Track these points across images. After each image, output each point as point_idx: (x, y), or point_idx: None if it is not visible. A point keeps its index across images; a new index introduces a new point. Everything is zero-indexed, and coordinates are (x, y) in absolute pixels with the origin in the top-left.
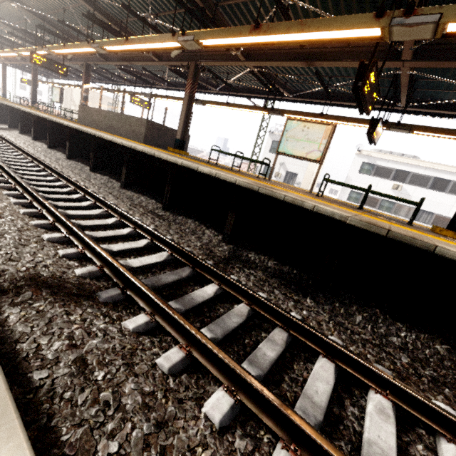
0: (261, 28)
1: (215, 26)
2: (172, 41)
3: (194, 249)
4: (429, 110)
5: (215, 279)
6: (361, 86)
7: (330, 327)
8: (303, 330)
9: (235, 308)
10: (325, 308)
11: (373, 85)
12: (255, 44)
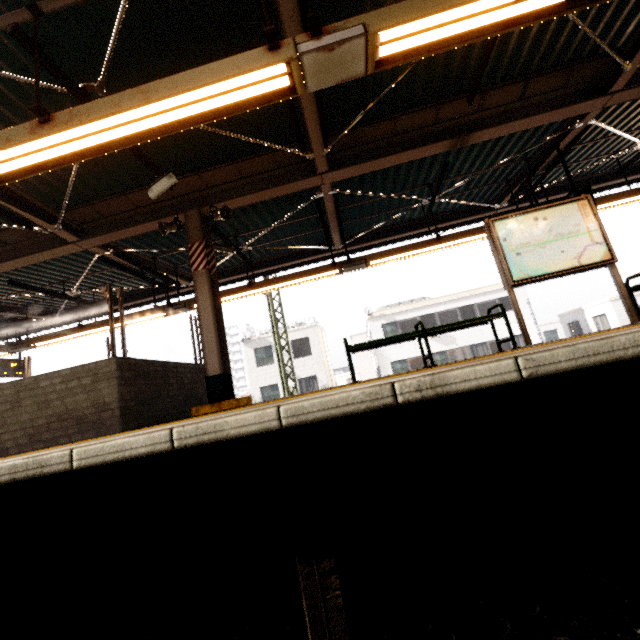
0: None
1: None
2: (276, 60)
3: None
4: (526, 204)
5: None
6: None
7: None
8: None
9: None
10: None
11: None
12: (544, 14)
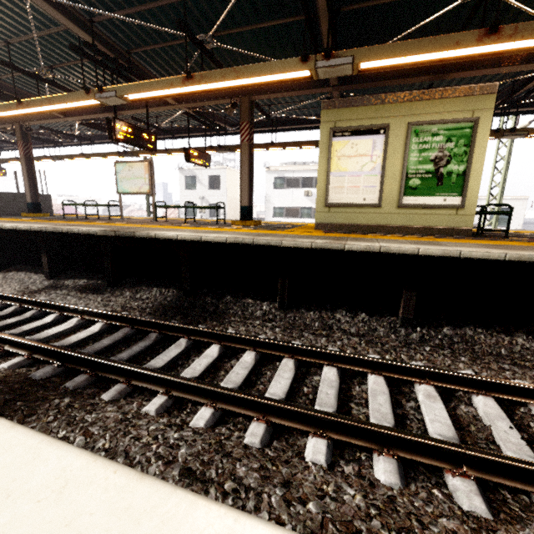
0: (24, 104)
1: (6, 95)
2: None
3: (8, 291)
4: None
5: (2, 300)
6: (113, 136)
7: (96, 303)
8: (50, 306)
9: (6, 310)
10: (105, 296)
11: (134, 131)
12: (31, 113)
